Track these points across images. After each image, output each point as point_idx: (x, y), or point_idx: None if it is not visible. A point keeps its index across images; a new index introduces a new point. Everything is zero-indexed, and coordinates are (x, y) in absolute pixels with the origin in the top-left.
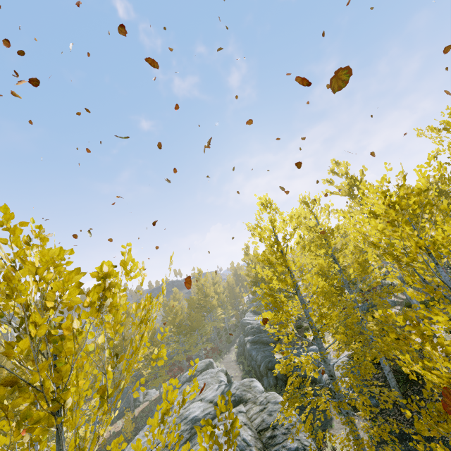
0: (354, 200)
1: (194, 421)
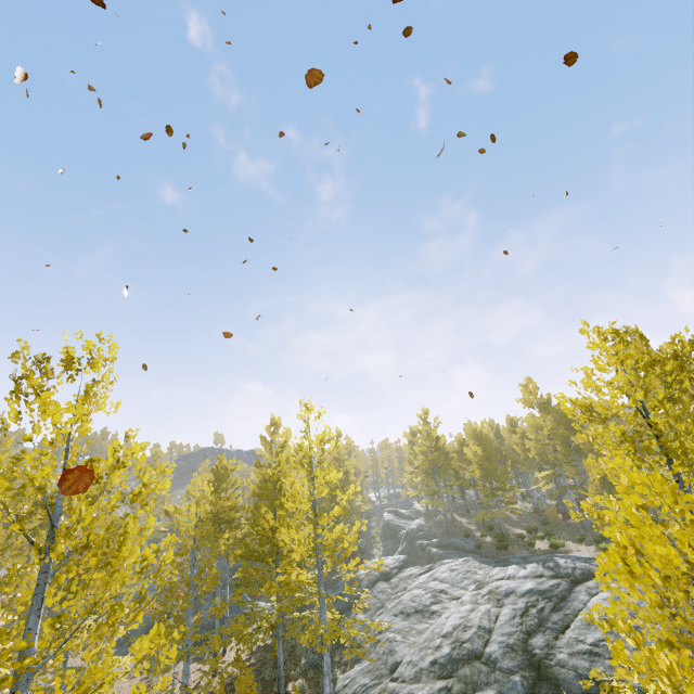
0: None
1: (537, 592)
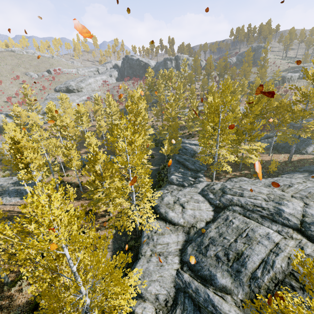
0: None
1: (278, 212)
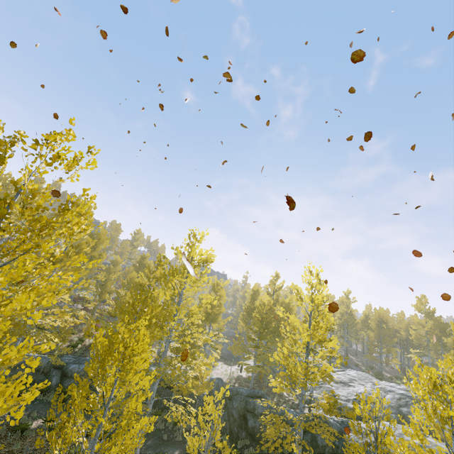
0: None
1: (406, 395)
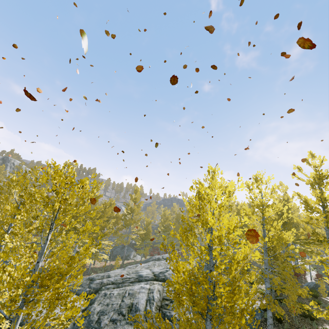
0: (315, 190)
1: (140, 276)
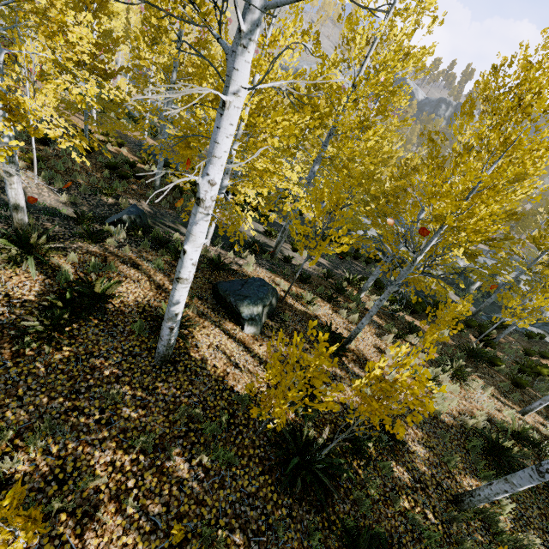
0: None
1: None
